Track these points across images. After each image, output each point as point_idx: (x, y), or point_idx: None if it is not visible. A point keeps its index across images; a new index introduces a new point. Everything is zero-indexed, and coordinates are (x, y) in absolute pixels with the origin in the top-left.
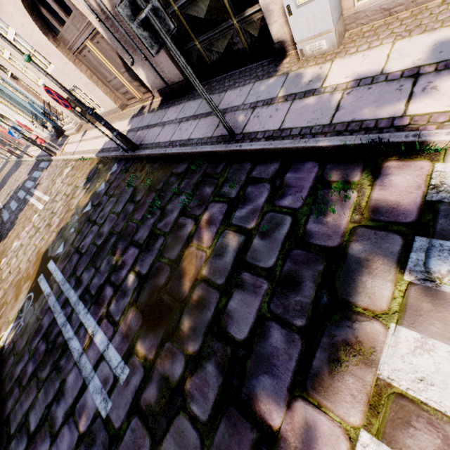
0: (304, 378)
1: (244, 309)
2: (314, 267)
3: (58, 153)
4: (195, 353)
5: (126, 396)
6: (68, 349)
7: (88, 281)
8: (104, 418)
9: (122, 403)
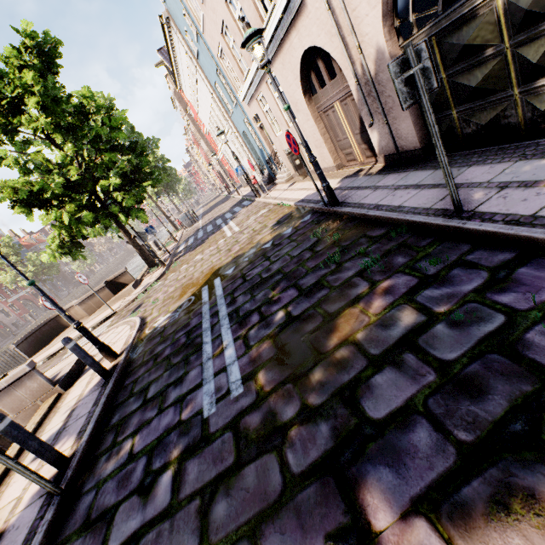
0: (440, 499)
1: (391, 390)
2: (517, 384)
3: (262, 196)
4: (313, 406)
5: (230, 410)
6: (201, 349)
7: (241, 304)
8: (204, 418)
9: (224, 414)
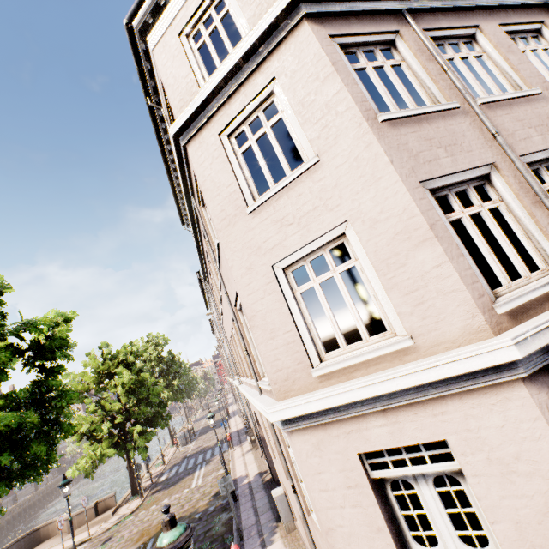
0: None
1: None
2: None
3: (232, 449)
4: None
5: None
6: None
7: None
8: None
9: None
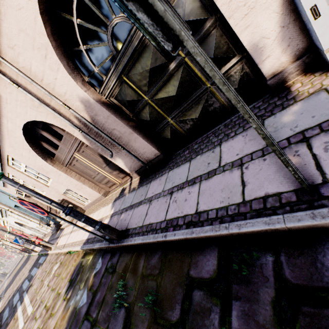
0: None
1: None
2: None
3: (52, 247)
4: None
5: None
6: None
7: None
8: None
9: None
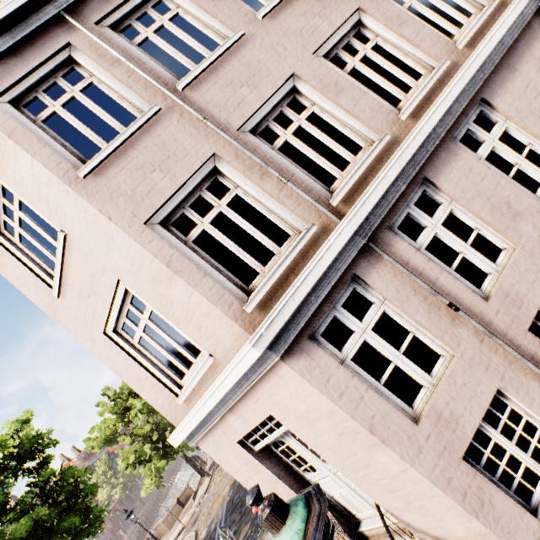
0: None
1: None
2: None
3: None
4: None
5: None
6: None
7: (227, 522)
8: None
9: None
